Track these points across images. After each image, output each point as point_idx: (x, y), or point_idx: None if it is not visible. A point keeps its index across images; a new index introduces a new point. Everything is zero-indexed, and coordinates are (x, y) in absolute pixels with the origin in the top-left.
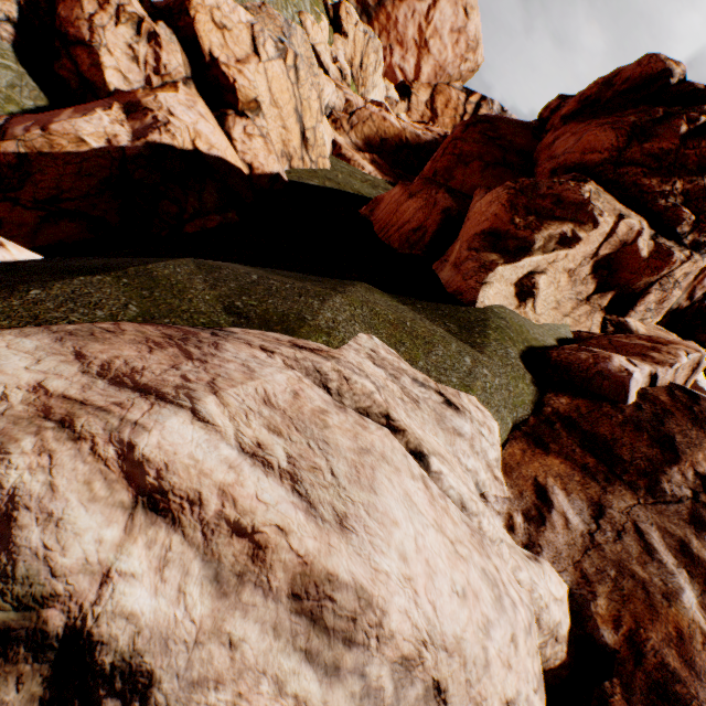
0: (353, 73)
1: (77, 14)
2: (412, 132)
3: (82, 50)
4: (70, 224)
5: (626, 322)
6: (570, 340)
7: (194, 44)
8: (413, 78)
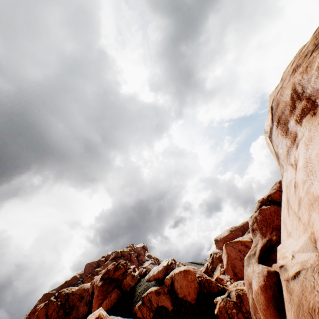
0: None
1: None
2: None
3: None
4: None
5: (135, 274)
6: (139, 275)
7: None
8: None
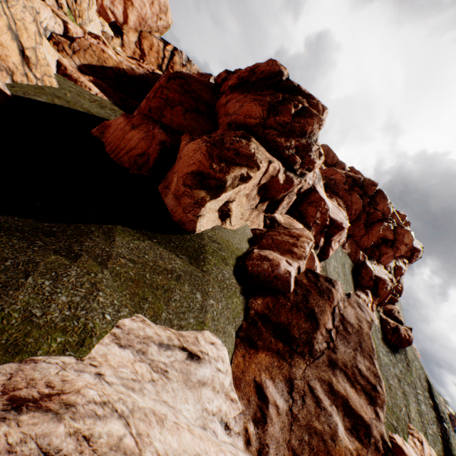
0: (69, 4)
1: None
2: (128, 66)
3: None
4: None
5: (275, 217)
6: (252, 238)
7: None
8: (123, 22)
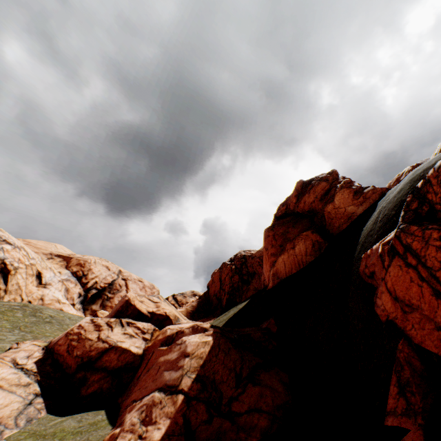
0: None
1: (88, 344)
2: (189, 307)
3: (107, 354)
4: (261, 376)
5: None
6: None
7: (139, 314)
8: None
